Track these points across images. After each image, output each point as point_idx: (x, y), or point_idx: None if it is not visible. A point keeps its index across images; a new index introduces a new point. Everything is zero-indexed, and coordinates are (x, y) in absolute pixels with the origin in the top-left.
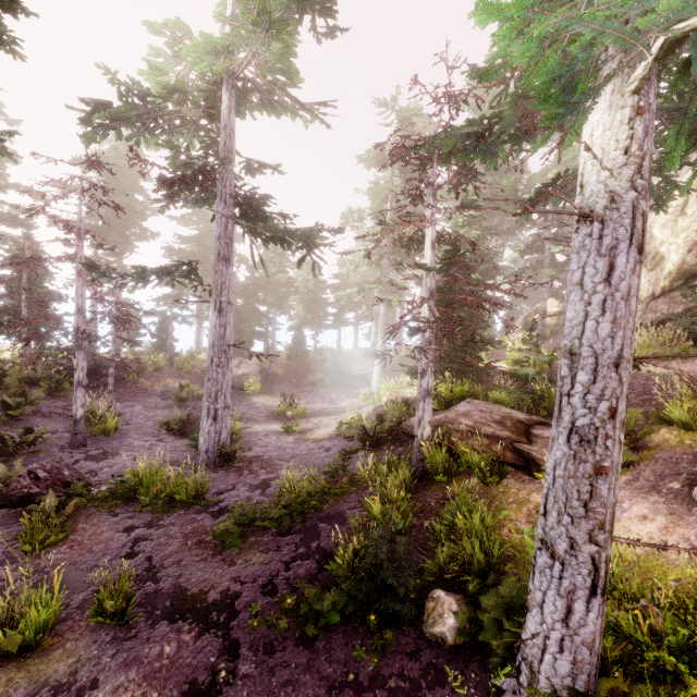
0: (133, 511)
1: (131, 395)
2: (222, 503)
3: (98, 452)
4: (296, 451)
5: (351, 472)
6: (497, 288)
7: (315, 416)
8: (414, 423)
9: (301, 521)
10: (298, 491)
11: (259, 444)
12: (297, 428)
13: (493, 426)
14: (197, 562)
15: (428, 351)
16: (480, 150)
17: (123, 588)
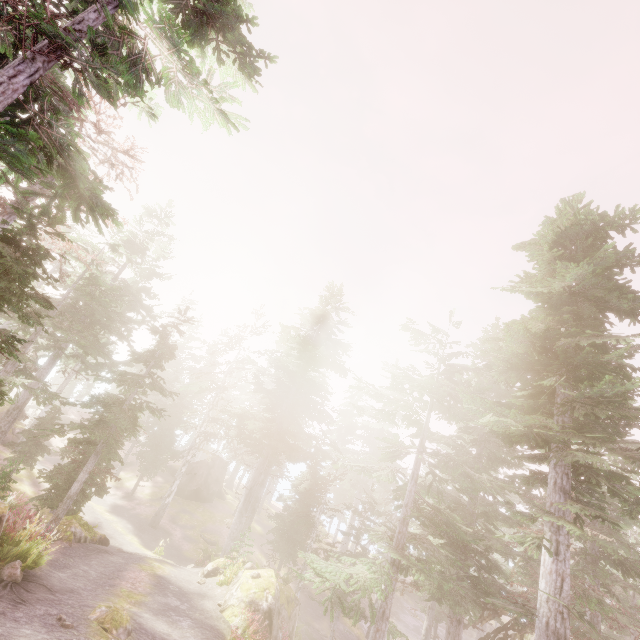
0: None
1: None
2: None
3: None
4: None
5: None
6: None
7: None
8: None
9: None
10: None
11: None
12: None
13: None
14: None
15: None
16: None
17: None
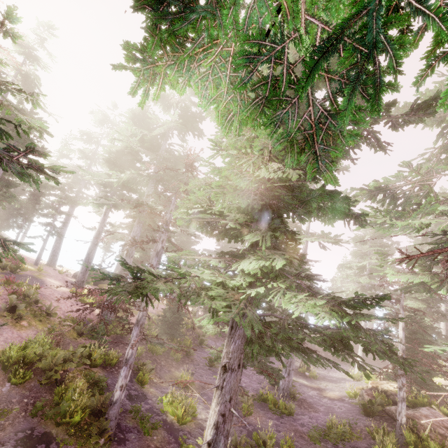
0: (267, 410)
1: None
2: (301, 421)
3: None
4: (322, 402)
5: (359, 427)
6: (438, 357)
7: (322, 380)
8: (393, 409)
9: (341, 443)
10: (340, 428)
11: (300, 391)
12: (315, 386)
13: (444, 429)
14: (304, 444)
15: (402, 378)
16: (425, 290)
17: (288, 443)
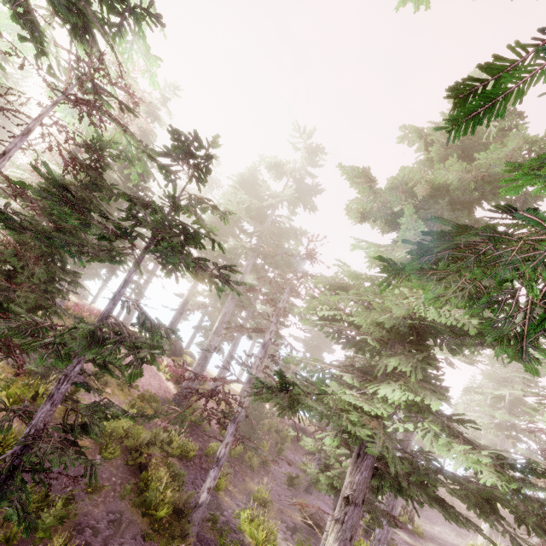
0: None
1: (310, 456)
2: None
3: (318, 502)
4: None
5: None
6: None
7: (430, 541)
8: None
9: None
10: None
11: None
12: None
13: None
14: None
15: None
16: None
17: None
